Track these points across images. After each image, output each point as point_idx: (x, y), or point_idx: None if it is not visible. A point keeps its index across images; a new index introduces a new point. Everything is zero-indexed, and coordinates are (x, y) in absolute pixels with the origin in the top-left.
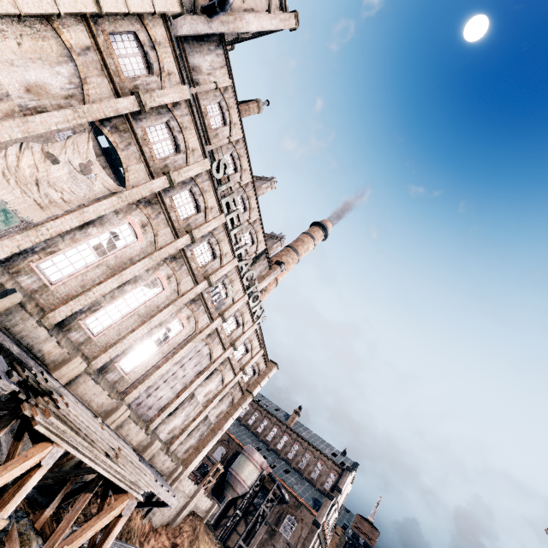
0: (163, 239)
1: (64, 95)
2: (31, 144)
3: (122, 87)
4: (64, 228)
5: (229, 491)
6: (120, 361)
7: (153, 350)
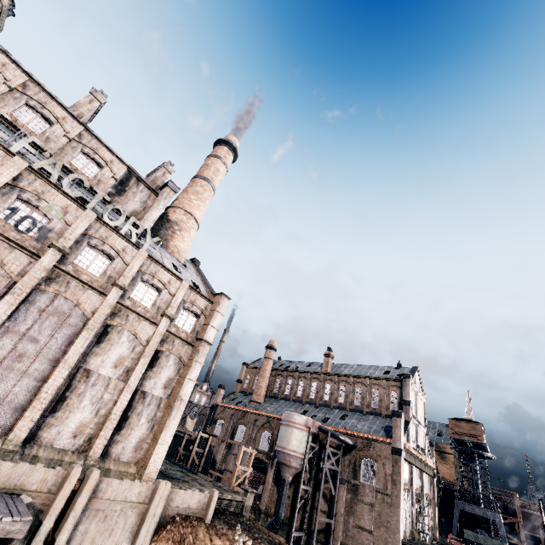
0: None
1: None
2: None
3: None
4: None
5: (285, 470)
6: None
7: None
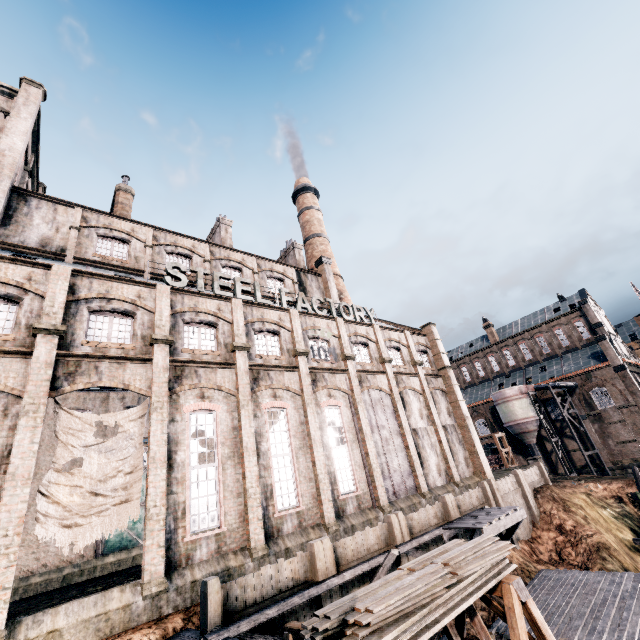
0: (228, 382)
1: (1, 417)
2: (44, 481)
3: (21, 345)
4: (162, 487)
5: (527, 437)
6: (339, 492)
7: (345, 450)
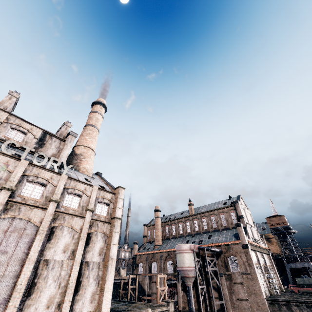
0: None
1: None
2: None
3: None
4: None
5: (187, 280)
6: None
7: None
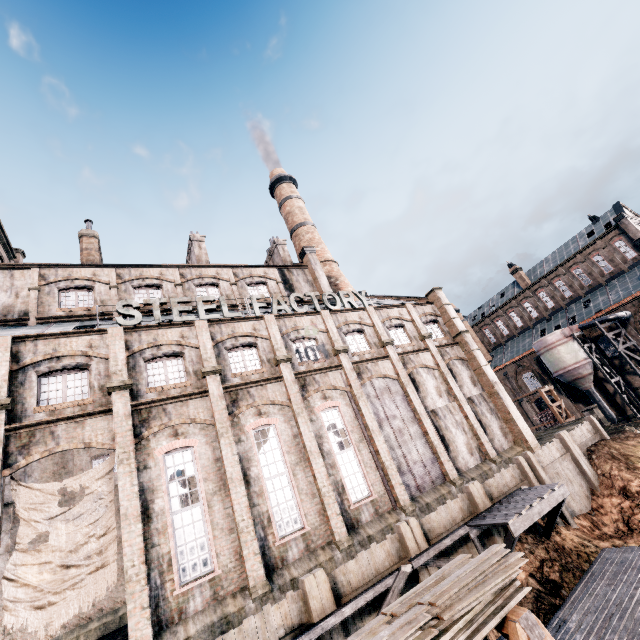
0: (202, 412)
1: None
2: (9, 565)
3: None
4: (138, 544)
5: (582, 383)
6: (350, 501)
7: (352, 453)
